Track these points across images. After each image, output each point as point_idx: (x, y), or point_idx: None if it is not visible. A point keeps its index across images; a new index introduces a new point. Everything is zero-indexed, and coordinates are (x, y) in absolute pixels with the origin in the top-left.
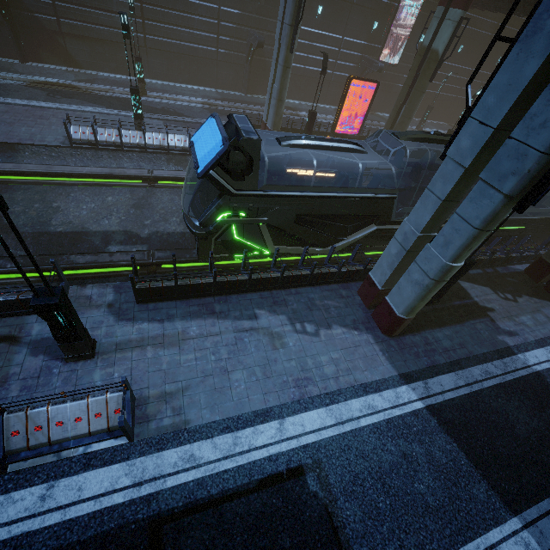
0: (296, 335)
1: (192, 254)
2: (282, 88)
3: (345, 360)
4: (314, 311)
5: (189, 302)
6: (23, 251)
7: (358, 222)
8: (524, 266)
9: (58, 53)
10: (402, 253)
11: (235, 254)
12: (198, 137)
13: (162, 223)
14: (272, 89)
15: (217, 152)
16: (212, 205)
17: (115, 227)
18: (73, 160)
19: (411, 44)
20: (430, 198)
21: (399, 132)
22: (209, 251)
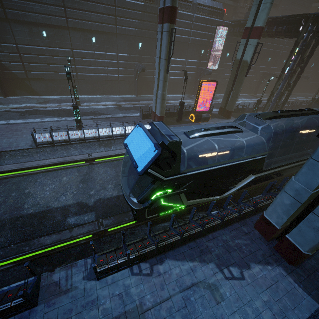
0: (228, 282)
1: (130, 216)
2: (163, 93)
3: (275, 301)
4: (232, 253)
5: (138, 267)
6: (3, 237)
7: (242, 175)
8: None
9: (26, 89)
10: (297, 204)
11: (161, 213)
12: (130, 140)
13: (102, 190)
14: (157, 94)
15: (153, 156)
16: (148, 189)
17: (70, 201)
18: (38, 155)
19: (222, 58)
20: (317, 166)
21: (259, 115)
22: (143, 215)
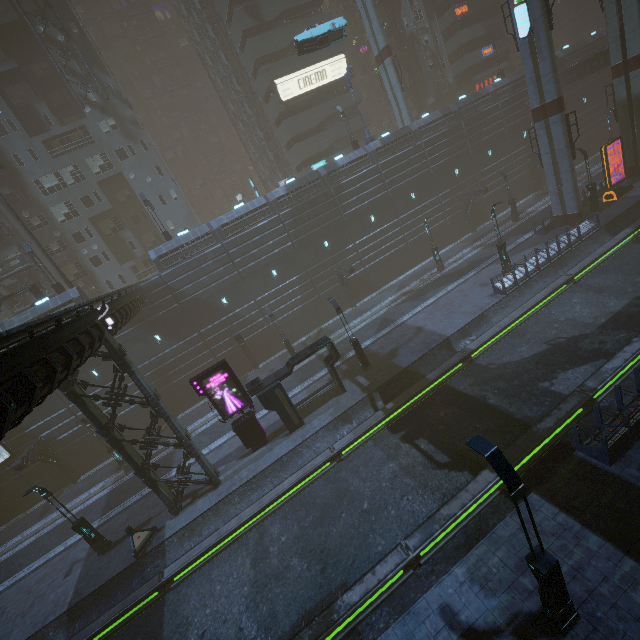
0: None
1: None
2: (574, 183)
3: None
4: None
5: None
6: (621, 334)
7: None
8: None
9: (367, 288)
10: None
11: None
12: None
13: (638, 284)
14: (562, 190)
15: None
16: None
17: (623, 301)
18: (512, 303)
19: None
20: None
21: None
22: None
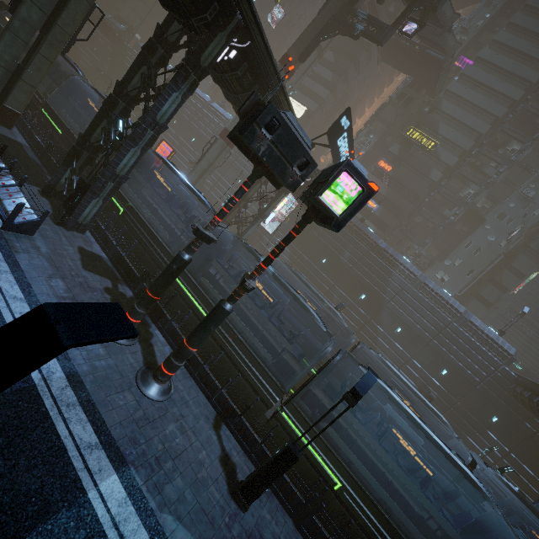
0: None
1: None
2: None
3: None
4: None
5: None
6: None
7: None
8: (19, 135)
9: None
10: None
11: None
12: None
13: None
14: None
15: None
16: None
17: None
18: None
19: (287, 231)
20: None
21: None
22: None
